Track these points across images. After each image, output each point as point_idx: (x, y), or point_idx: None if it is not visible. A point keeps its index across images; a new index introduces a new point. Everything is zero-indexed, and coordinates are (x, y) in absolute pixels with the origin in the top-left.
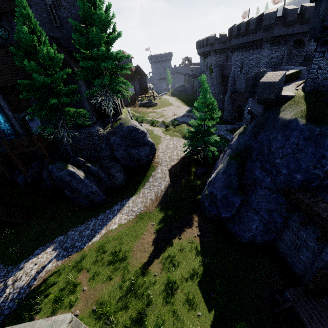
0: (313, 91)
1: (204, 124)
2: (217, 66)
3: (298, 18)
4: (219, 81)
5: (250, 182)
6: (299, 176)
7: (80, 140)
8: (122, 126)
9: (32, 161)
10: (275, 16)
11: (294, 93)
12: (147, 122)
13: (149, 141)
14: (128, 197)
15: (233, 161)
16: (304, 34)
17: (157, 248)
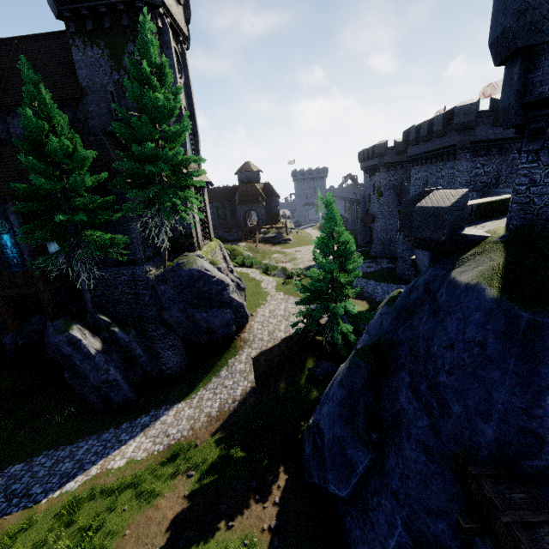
0: (524, 229)
1: (332, 279)
2: (390, 188)
3: None
4: (393, 210)
5: (389, 418)
6: (490, 429)
7: (117, 285)
8: (180, 268)
9: (36, 311)
10: (475, 110)
11: (490, 231)
12: (259, 267)
13: (233, 299)
14: (172, 402)
15: (361, 362)
16: None
17: (173, 541)
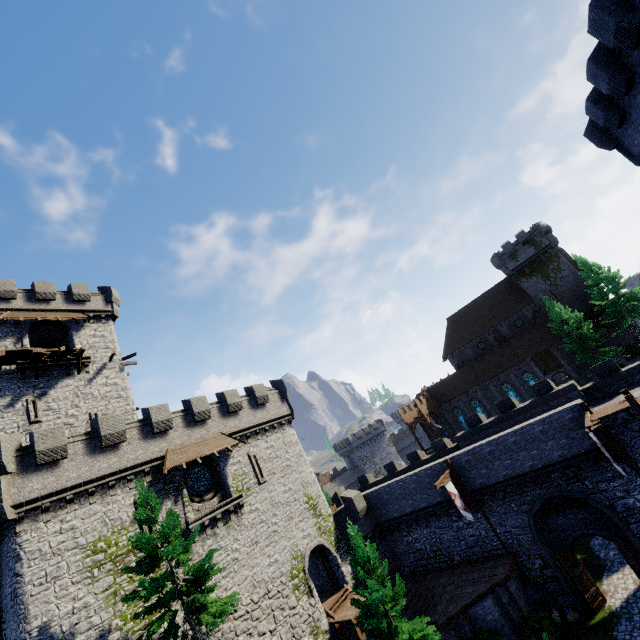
0: None
1: None
2: None
3: None
4: None
5: None
6: None
7: None
8: None
9: None
10: None
11: None
12: None
13: None
14: None
15: None
16: None
17: None
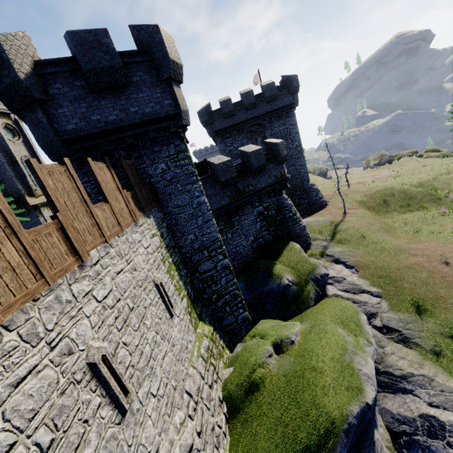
0: None
1: None
2: None
3: (239, 106)
4: None
5: None
6: None
7: None
8: None
9: None
10: (206, 112)
11: None
12: None
13: None
14: None
15: None
16: (257, 118)
17: None
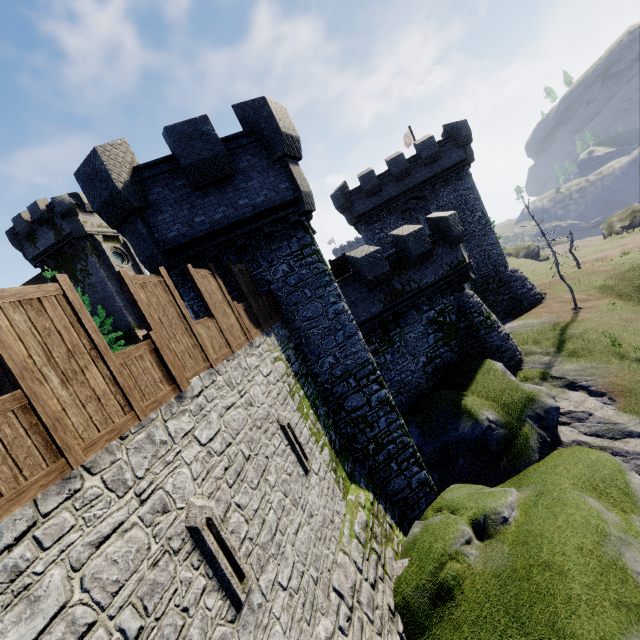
0: None
1: None
2: None
3: (386, 178)
4: None
5: None
6: None
7: None
8: None
9: None
10: (342, 194)
11: None
12: None
13: None
14: None
15: None
16: (414, 189)
17: None
